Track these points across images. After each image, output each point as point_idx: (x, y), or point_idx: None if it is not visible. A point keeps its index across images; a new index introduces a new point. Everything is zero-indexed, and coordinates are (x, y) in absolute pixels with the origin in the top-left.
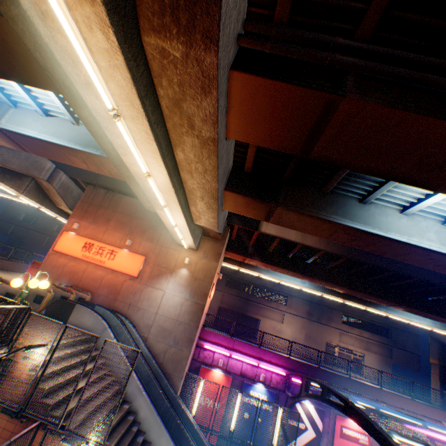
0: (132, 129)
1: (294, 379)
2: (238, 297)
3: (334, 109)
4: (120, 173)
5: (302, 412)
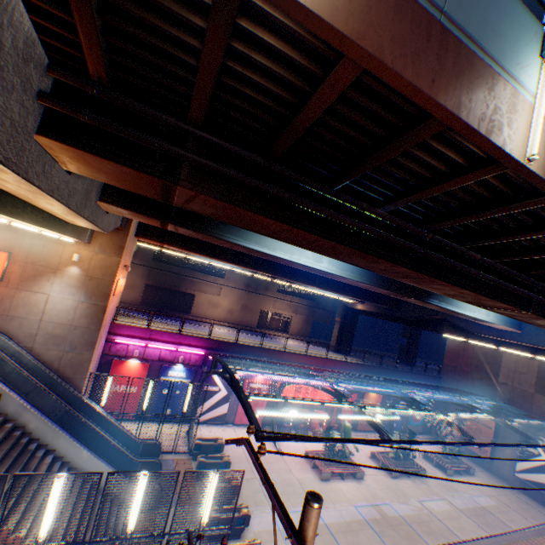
0: None
1: (211, 357)
2: (170, 273)
3: (174, 188)
4: None
5: (218, 379)
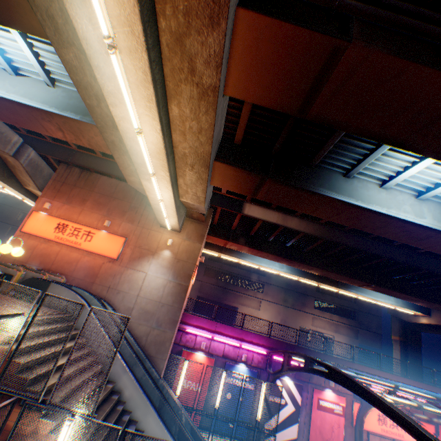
0: (128, 67)
1: (275, 357)
2: (217, 287)
3: (338, 57)
4: (101, 143)
5: (283, 388)
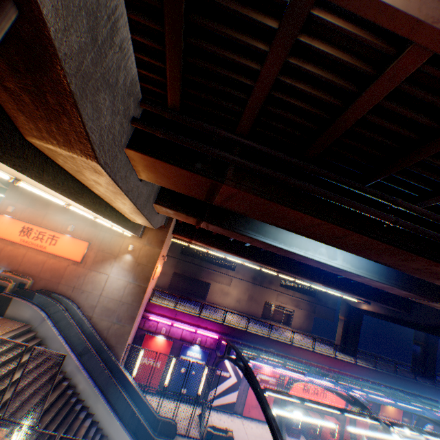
0: (37, 186)
1: (224, 342)
2: (192, 264)
3: (219, 187)
4: None
5: (229, 364)
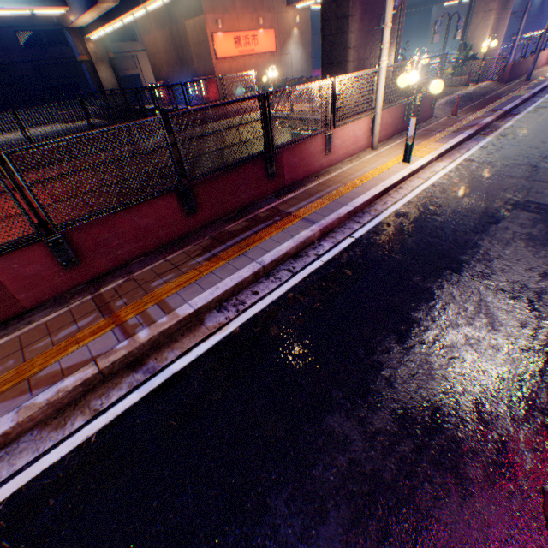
0: None
1: None
2: None
3: None
4: None
5: None
